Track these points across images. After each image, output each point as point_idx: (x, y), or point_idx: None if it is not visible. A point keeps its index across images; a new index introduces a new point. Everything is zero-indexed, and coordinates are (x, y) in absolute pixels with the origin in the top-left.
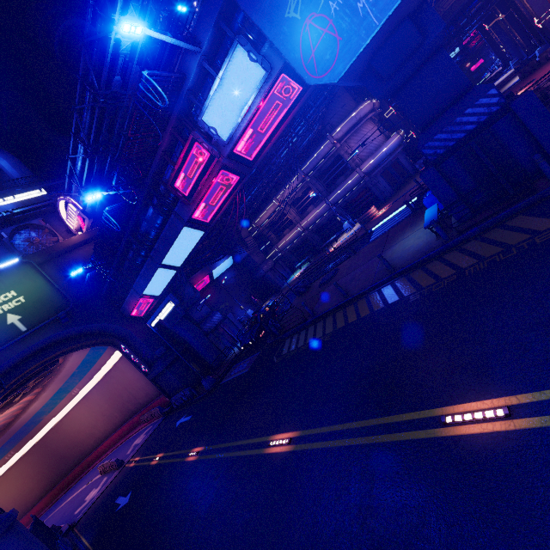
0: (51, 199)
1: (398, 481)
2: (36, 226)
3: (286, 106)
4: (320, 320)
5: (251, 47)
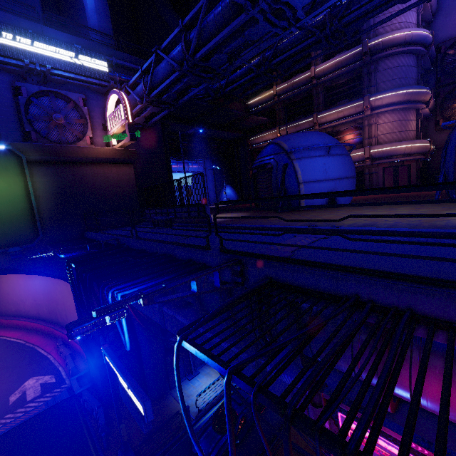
0: (108, 80)
1: None
2: (72, 101)
3: None
4: None
5: None
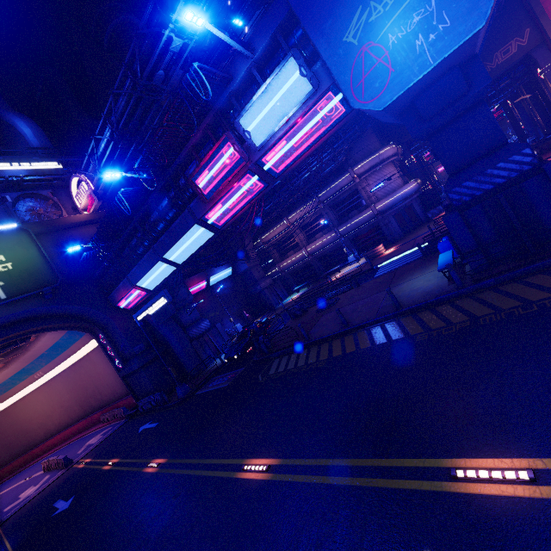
0: (65, 174)
1: (395, 536)
2: (43, 197)
3: (324, 125)
4: (314, 345)
5: (303, 62)
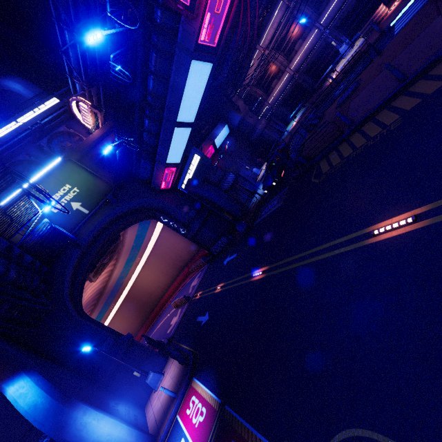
0: (64, 106)
1: None
2: (63, 133)
3: None
4: (363, 124)
5: None
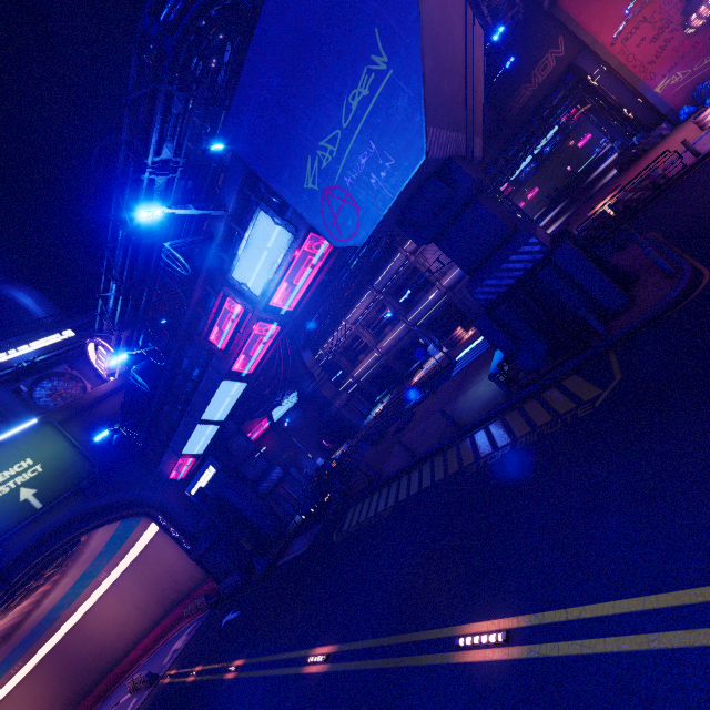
0: (79, 341)
1: None
2: (61, 374)
3: (320, 259)
4: (385, 485)
5: (274, 213)
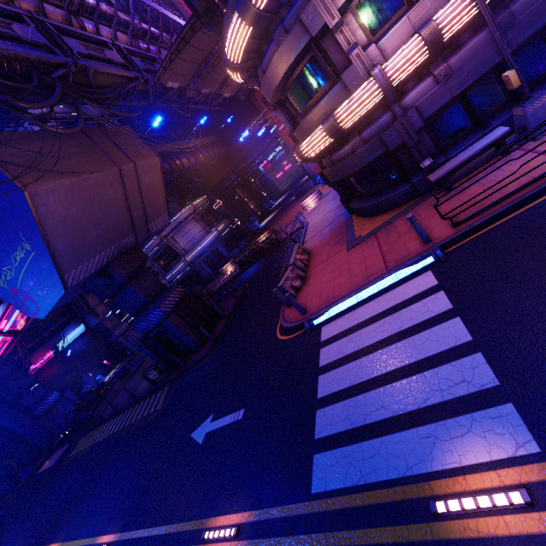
0: None
1: None
2: None
3: None
4: (101, 424)
5: None
